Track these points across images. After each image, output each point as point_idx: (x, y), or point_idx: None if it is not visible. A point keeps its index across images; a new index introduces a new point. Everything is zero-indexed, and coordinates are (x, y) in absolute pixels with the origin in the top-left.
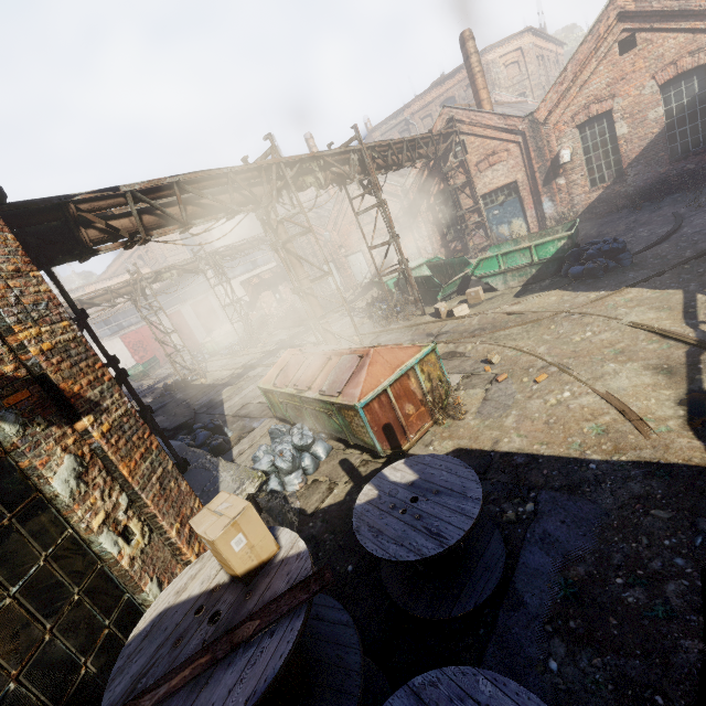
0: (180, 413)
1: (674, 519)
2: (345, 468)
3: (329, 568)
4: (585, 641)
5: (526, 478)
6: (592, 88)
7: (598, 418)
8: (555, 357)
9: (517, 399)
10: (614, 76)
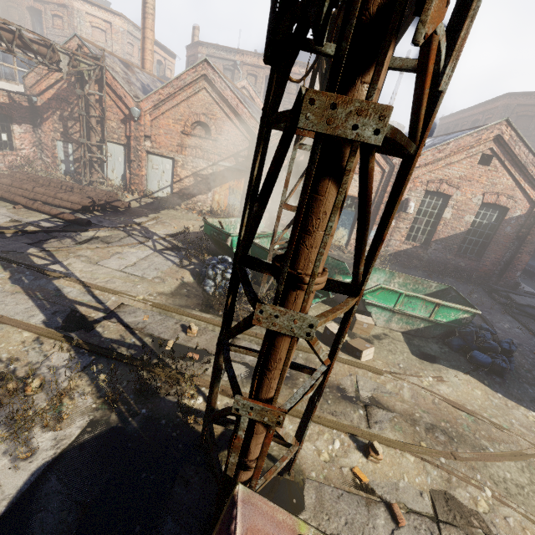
0: None
1: None
2: None
3: None
4: None
5: None
6: (451, 172)
7: None
8: None
9: None
10: (467, 175)
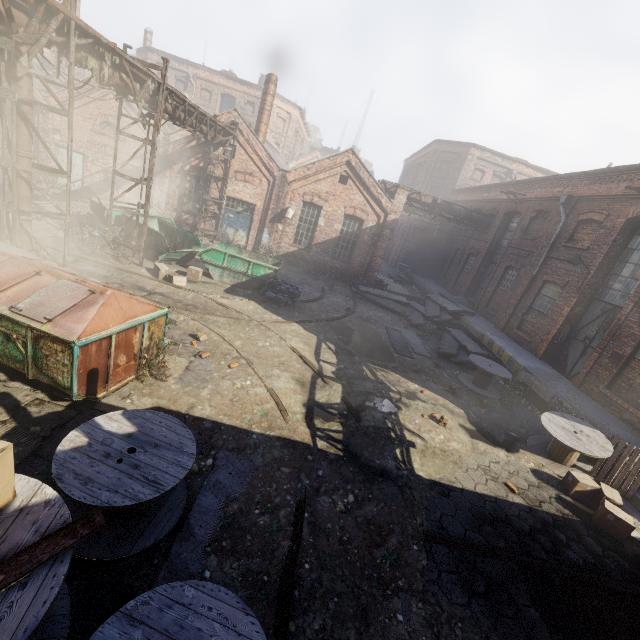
0: None
1: (291, 473)
2: (6, 404)
3: (99, 512)
4: (230, 553)
5: (211, 439)
6: (320, 187)
7: (264, 404)
8: (246, 353)
9: (214, 377)
10: (332, 191)
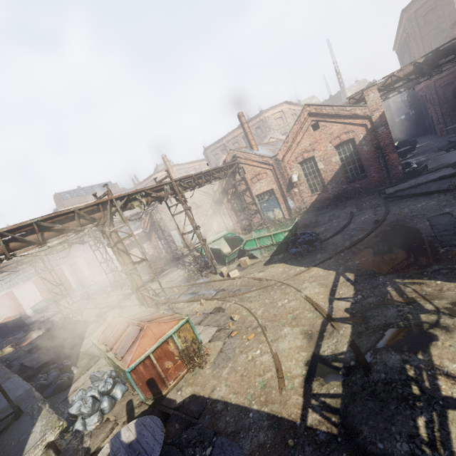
0: (51, 349)
1: None
2: (128, 408)
3: None
4: None
5: (217, 423)
6: (303, 145)
7: (265, 374)
8: (263, 320)
9: (235, 353)
10: (312, 141)
